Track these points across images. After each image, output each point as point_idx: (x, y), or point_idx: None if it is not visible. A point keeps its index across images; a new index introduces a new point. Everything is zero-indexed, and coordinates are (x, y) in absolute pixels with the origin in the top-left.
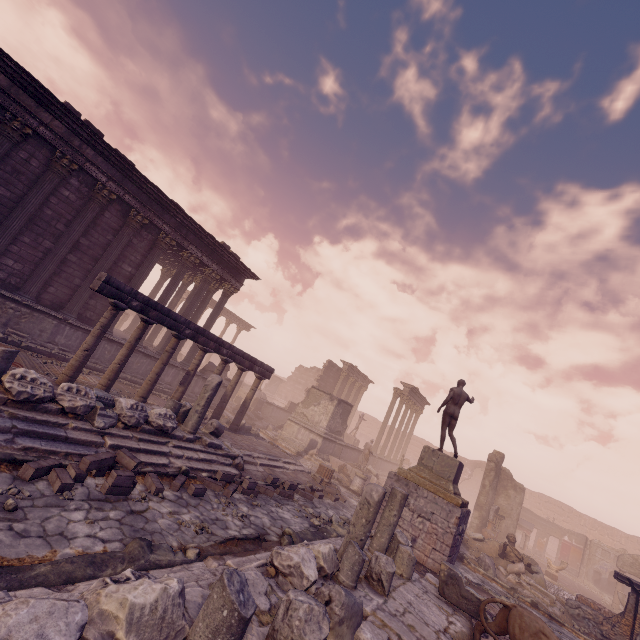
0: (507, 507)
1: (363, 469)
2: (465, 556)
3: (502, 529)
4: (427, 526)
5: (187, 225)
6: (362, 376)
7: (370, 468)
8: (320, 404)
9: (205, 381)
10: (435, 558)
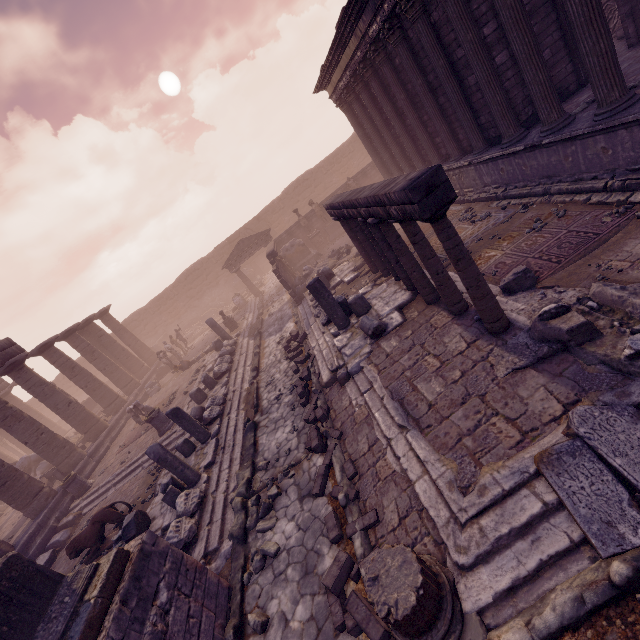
0: None
1: None
2: None
3: None
4: None
5: None
6: None
7: None
8: None
9: None
10: None
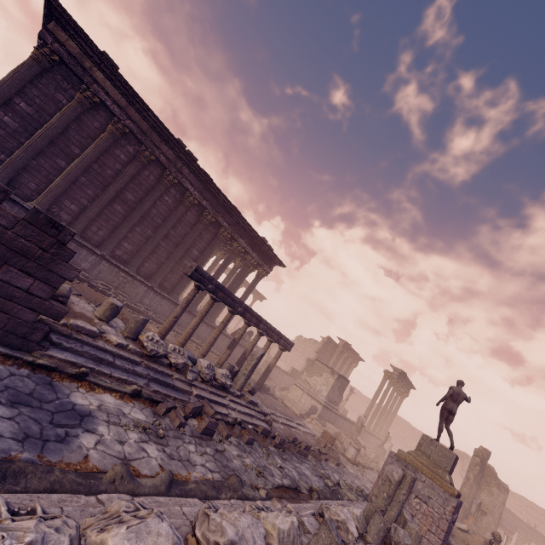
0: (489, 503)
1: (355, 439)
2: (451, 543)
3: (483, 524)
4: (424, 508)
5: (240, 223)
6: (354, 353)
7: (359, 439)
8: (322, 375)
9: None
10: (430, 539)
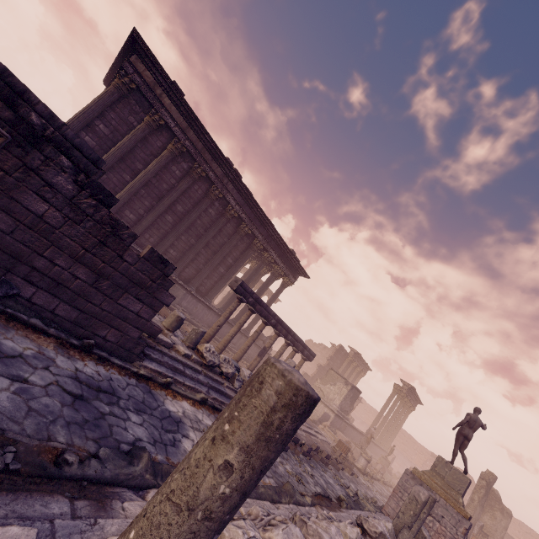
0: (491, 527)
1: (364, 450)
2: None
3: None
4: (436, 526)
5: (273, 236)
6: (363, 363)
7: (366, 449)
8: (336, 385)
9: (256, 346)
10: None
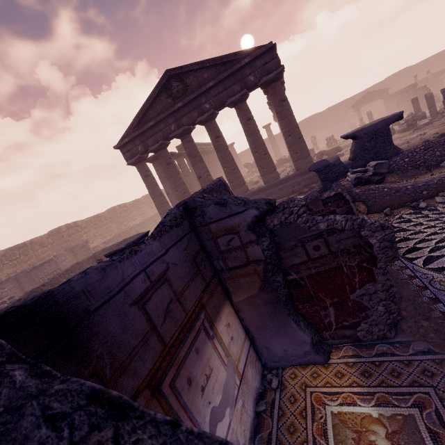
0: None
1: None
2: None
3: None
4: None
5: None
6: None
7: None
8: None
9: None
10: None
